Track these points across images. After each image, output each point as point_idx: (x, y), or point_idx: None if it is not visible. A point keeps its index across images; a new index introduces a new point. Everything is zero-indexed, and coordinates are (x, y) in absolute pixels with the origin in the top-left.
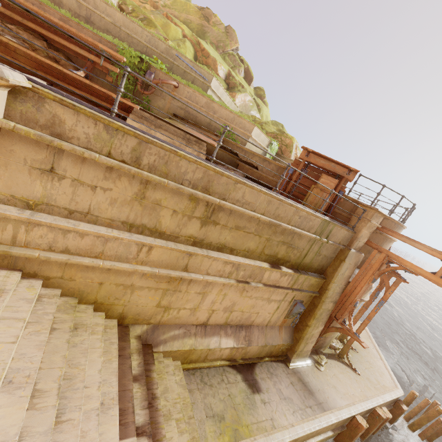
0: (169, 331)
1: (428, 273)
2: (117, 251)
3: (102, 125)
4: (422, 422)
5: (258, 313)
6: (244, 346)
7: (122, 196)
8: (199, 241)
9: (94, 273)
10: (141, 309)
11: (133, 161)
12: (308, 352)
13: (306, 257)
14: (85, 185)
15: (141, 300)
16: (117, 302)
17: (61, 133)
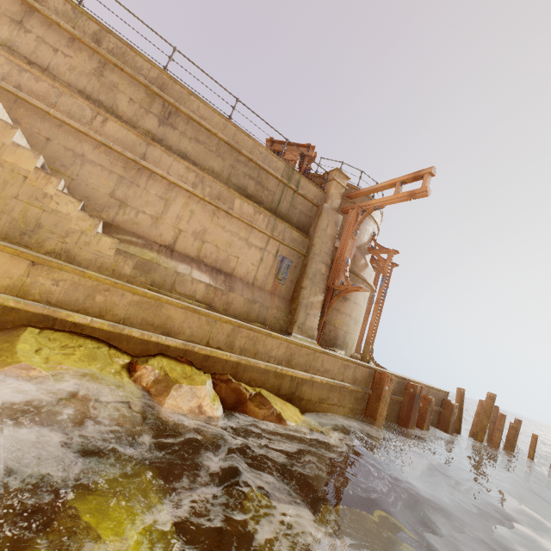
0: (125, 235)
1: (389, 196)
2: (71, 109)
3: (70, 7)
4: (483, 423)
5: (238, 258)
6: (224, 289)
7: (81, 67)
8: (159, 140)
9: (43, 124)
10: (92, 193)
11: (94, 42)
12: (314, 331)
13: (281, 205)
14: (49, 45)
15: (92, 180)
16: (63, 170)
17: (35, 0)
